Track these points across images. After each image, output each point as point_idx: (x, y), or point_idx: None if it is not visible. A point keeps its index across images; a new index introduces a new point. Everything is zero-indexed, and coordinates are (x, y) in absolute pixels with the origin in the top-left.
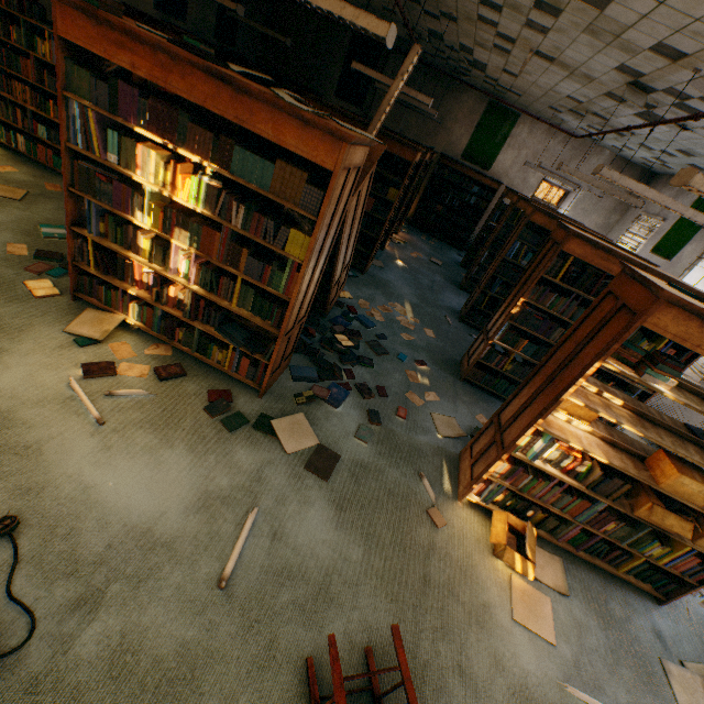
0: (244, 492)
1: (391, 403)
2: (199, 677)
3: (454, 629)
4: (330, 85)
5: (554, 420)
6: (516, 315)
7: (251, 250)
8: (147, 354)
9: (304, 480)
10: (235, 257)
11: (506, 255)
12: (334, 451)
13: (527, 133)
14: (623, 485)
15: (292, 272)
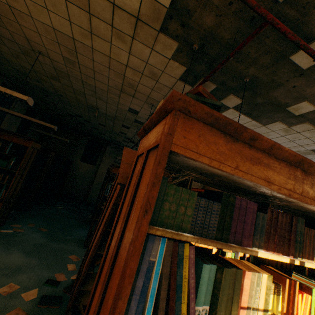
0: None
1: None
2: None
3: None
4: (77, 156)
5: None
6: None
7: None
8: None
9: None
10: None
11: None
12: None
13: None
14: None
15: None
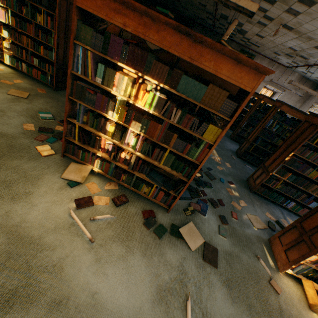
0: (178, 283)
1: (227, 209)
2: None
3: None
4: None
5: None
6: (287, 160)
7: (178, 134)
8: (106, 189)
9: (205, 268)
10: (168, 139)
11: (265, 126)
12: (213, 245)
13: None
14: None
15: (203, 148)
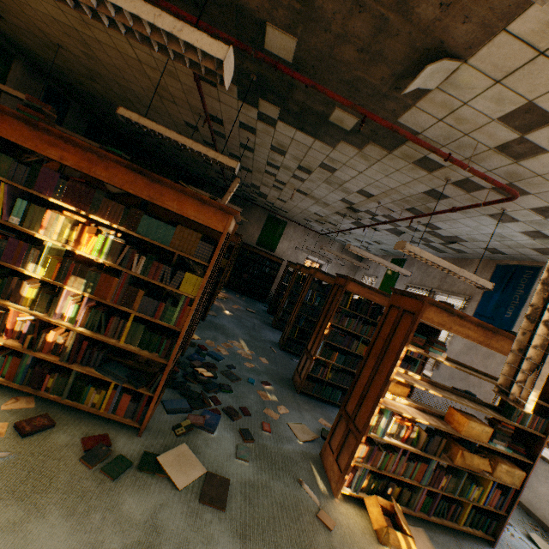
0: None
1: (255, 420)
2: None
3: None
4: None
5: (386, 399)
6: (327, 334)
7: (146, 291)
8: (4, 410)
9: (202, 515)
10: (131, 298)
11: (305, 299)
12: (222, 476)
13: (293, 232)
14: (441, 440)
15: (184, 306)
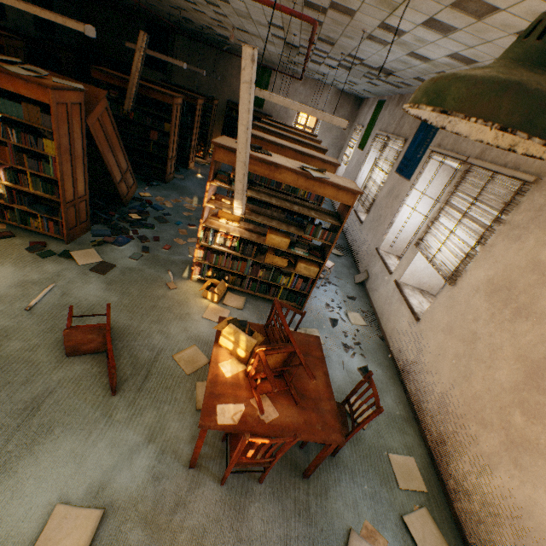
0: (48, 280)
1: (161, 244)
2: (11, 335)
3: (165, 321)
4: None
5: (218, 223)
6: None
7: (29, 155)
8: None
9: (89, 275)
10: (21, 160)
11: None
12: (113, 264)
13: (280, 80)
14: (254, 248)
15: (54, 163)
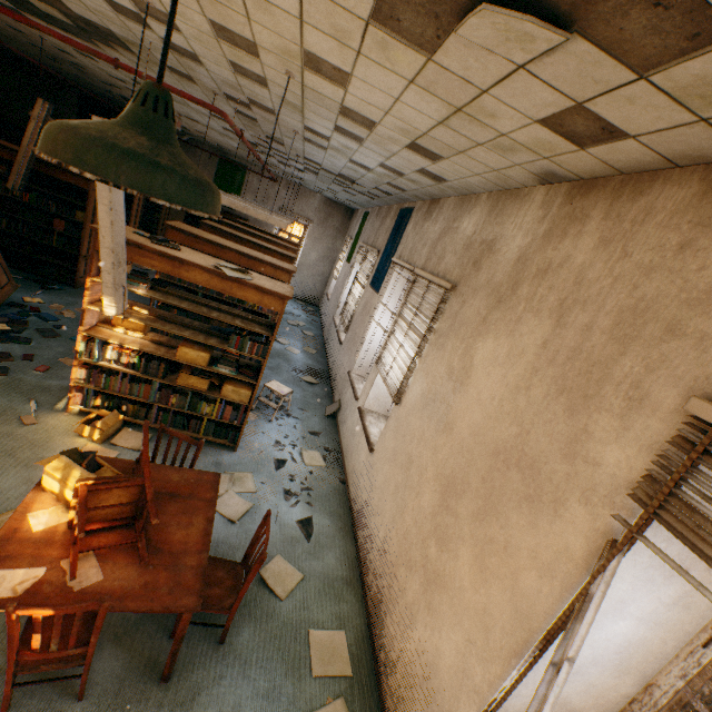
0: None
1: (35, 364)
2: None
3: None
4: None
5: (111, 332)
6: None
7: None
8: None
9: None
10: None
11: None
12: None
13: (257, 181)
14: (161, 365)
15: None
